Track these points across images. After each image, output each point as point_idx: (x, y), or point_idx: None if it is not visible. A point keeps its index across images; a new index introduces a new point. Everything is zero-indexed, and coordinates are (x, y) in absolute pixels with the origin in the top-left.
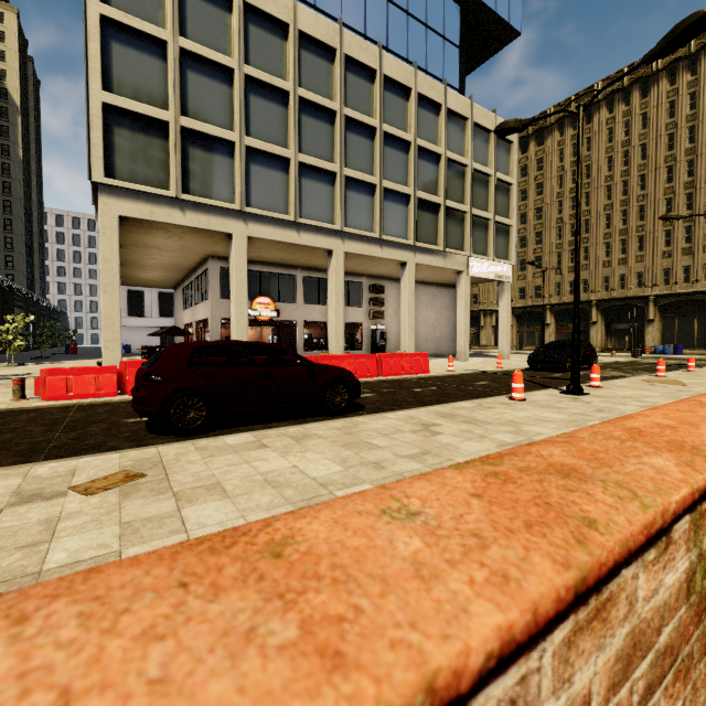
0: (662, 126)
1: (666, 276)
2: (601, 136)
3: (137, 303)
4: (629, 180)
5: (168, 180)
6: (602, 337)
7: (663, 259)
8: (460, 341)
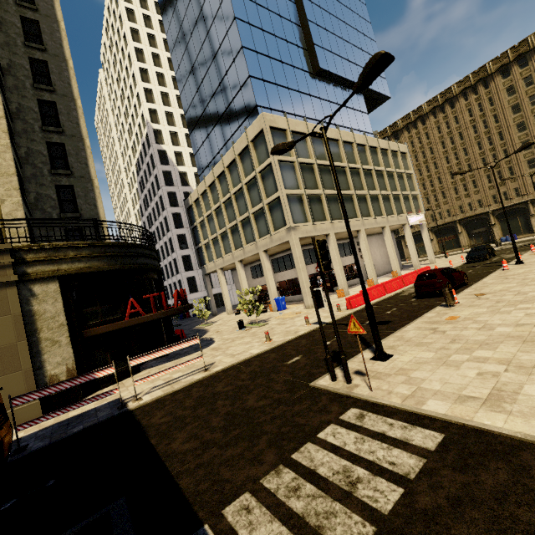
0: (467, 122)
1: (494, 199)
2: (434, 131)
3: (192, 285)
4: (457, 152)
5: (306, 218)
6: (467, 239)
7: (490, 190)
8: (414, 259)
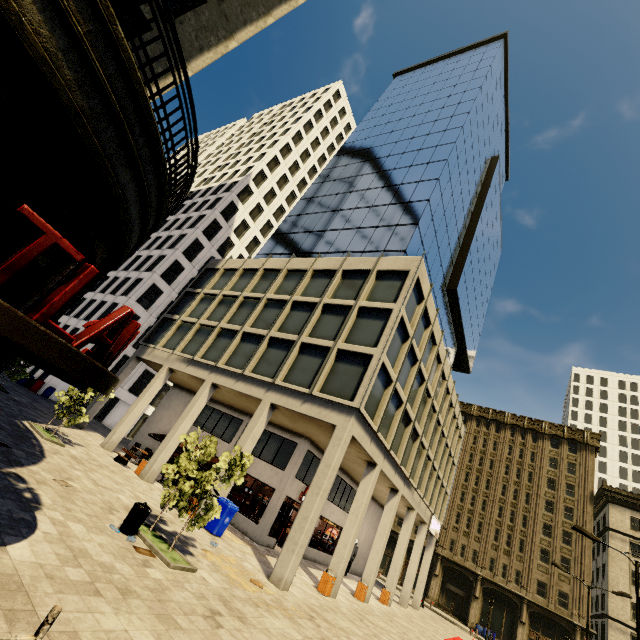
0: (504, 456)
1: (492, 564)
2: (470, 437)
3: None
4: (480, 477)
5: (374, 415)
6: (439, 591)
7: (492, 549)
8: (407, 586)
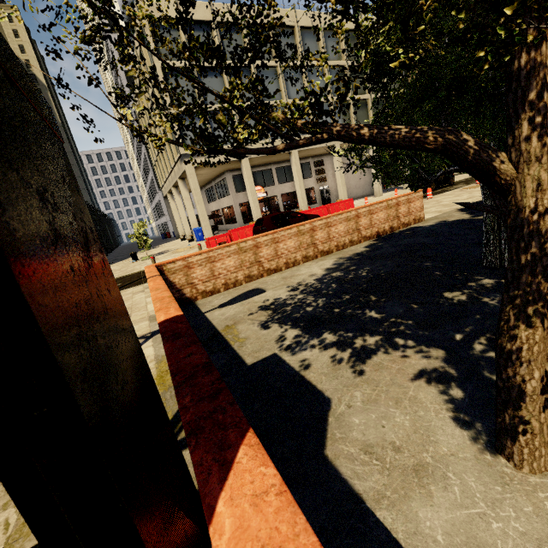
0: None
1: None
2: None
3: None
4: None
5: None
6: None
7: None
8: (375, 185)
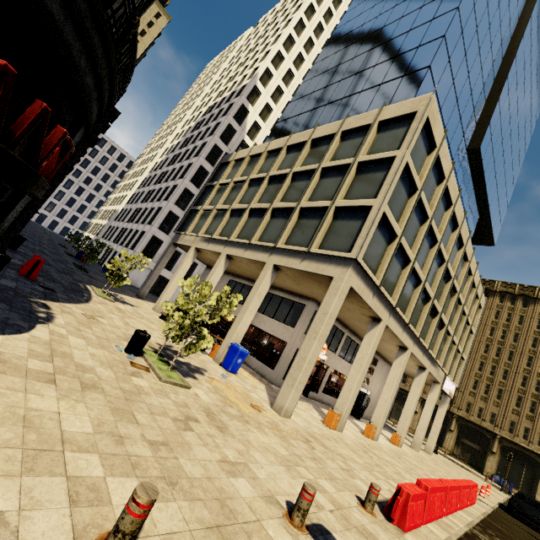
0: (532, 330)
1: (512, 426)
2: (491, 312)
3: (152, 247)
4: (502, 349)
5: (376, 270)
6: (453, 443)
7: (512, 414)
8: (419, 434)
